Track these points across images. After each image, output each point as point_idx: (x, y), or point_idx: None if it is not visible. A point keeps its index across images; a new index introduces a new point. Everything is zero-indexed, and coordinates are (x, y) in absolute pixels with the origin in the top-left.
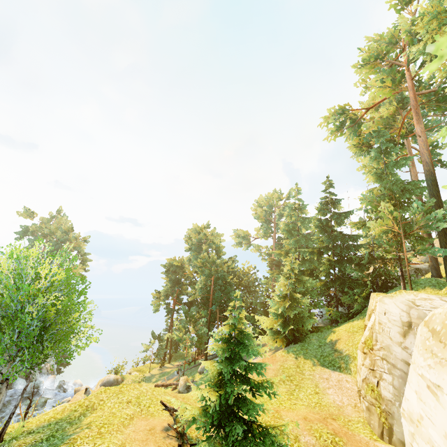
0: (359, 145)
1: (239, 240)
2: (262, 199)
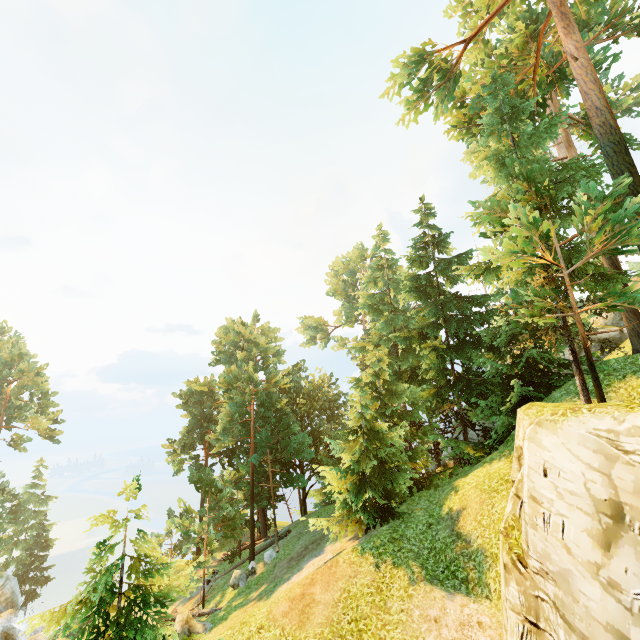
0: (464, 123)
1: (309, 334)
2: (338, 262)
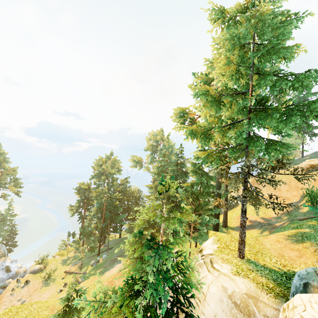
0: None
1: (134, 164)
2: (152, 135)
